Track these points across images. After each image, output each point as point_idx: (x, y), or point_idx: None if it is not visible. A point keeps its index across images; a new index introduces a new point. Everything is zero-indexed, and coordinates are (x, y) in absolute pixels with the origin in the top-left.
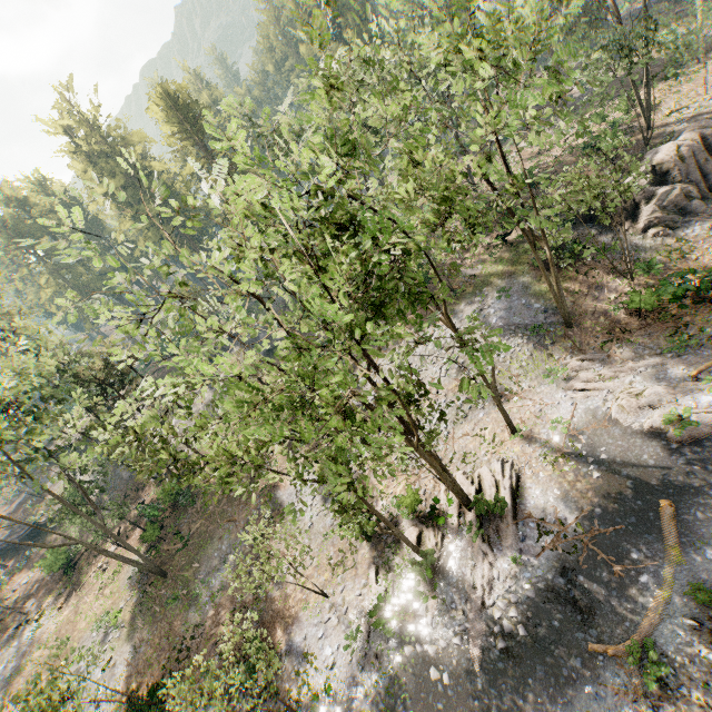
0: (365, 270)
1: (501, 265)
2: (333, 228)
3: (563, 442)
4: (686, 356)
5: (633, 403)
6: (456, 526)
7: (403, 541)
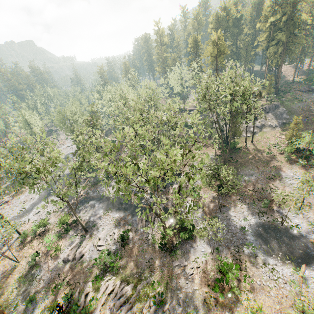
0: None
1: None
2: None
3: None
4: None
5: None
6: None
7: None
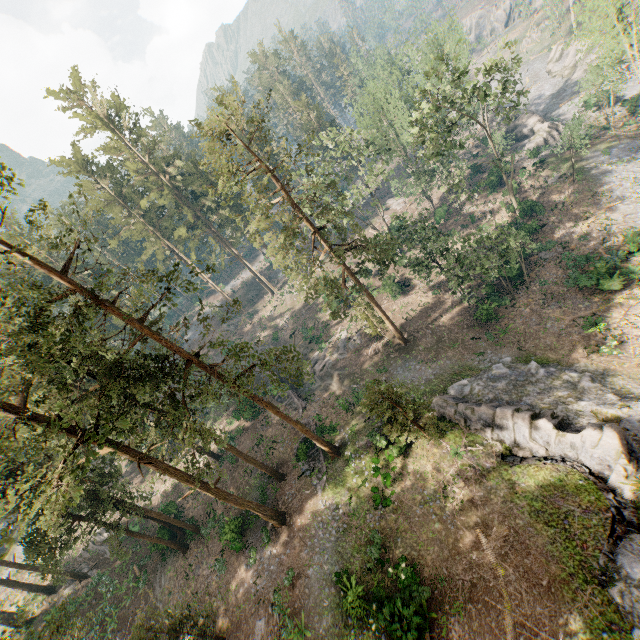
0: None
1: (564, 163)
2: None
3: None
4: None
5: None
6: None
7: None
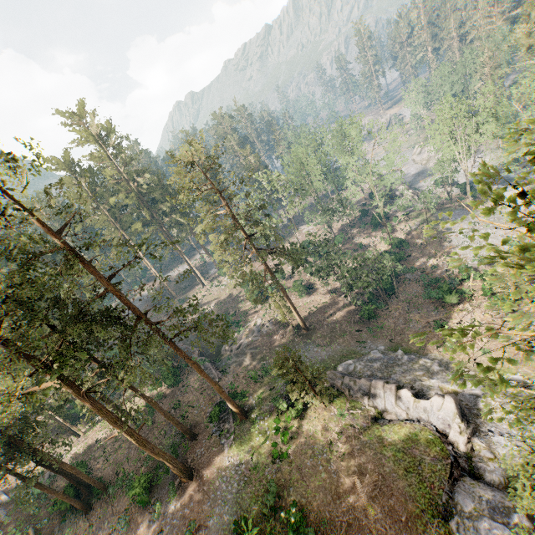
0: None
1: (422, 217)
2: None
3: None
4: None
5: None
6: None
7: None
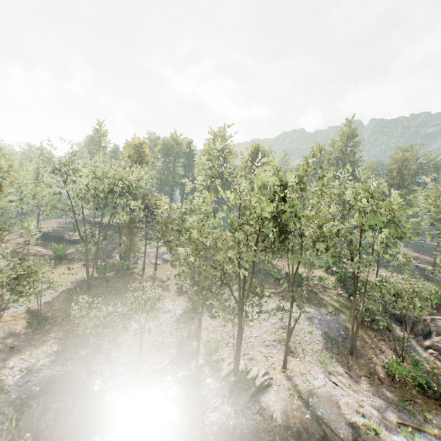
0: (278, 210)
1: (339, 304)
2: (279, 198)
3: (304, 391)
4: (404, 414)
5: (355, 405)
6: (221, 377)
7: (197, 351)
